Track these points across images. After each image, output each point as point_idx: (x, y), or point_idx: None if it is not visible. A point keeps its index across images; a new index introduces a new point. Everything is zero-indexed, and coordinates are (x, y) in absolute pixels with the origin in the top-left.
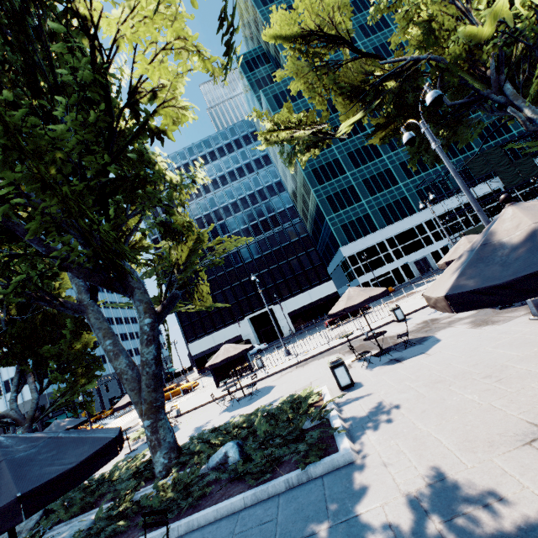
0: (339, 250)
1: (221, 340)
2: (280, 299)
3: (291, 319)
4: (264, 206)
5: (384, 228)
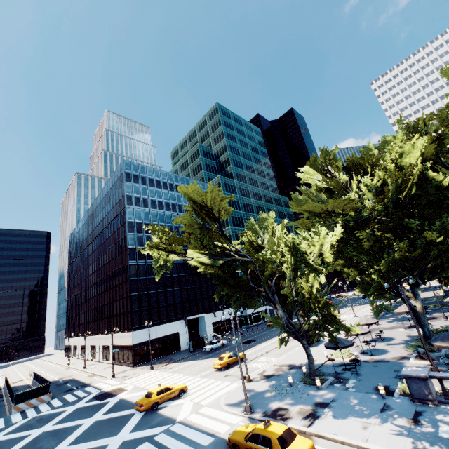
0: None
1: (162, 334)
2: (209, 310)
3: (213, 327)
4: None
5: None
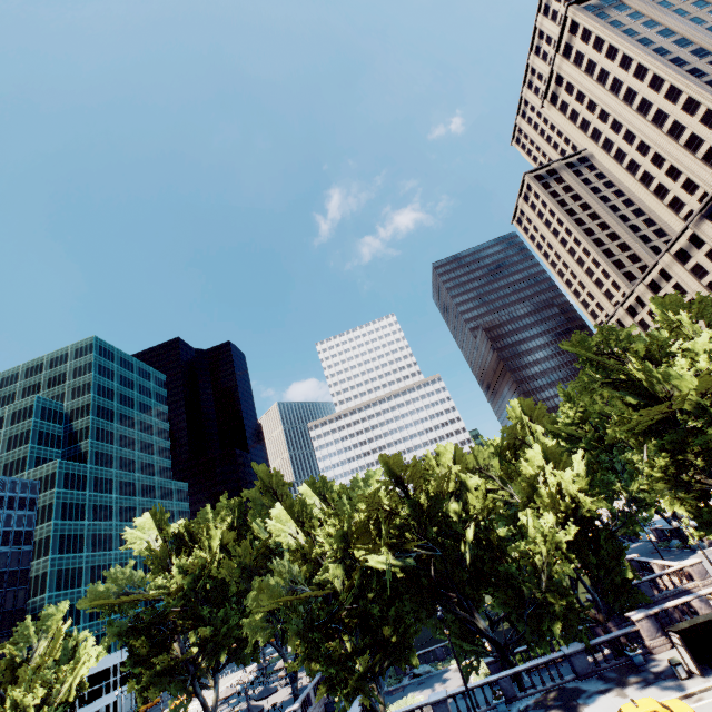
0: None
1: None
2: None
3: None
4: None
5: None
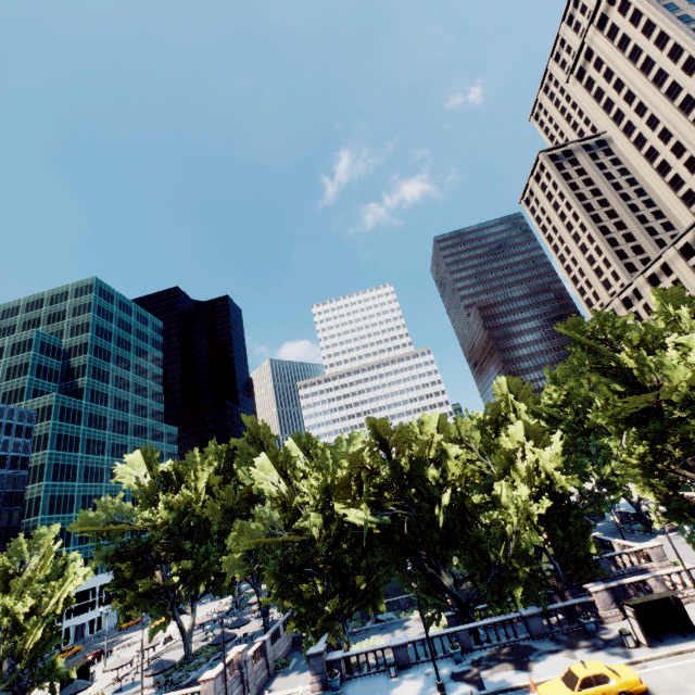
0: None
1: None
2: None
3: None
4: None
5: None
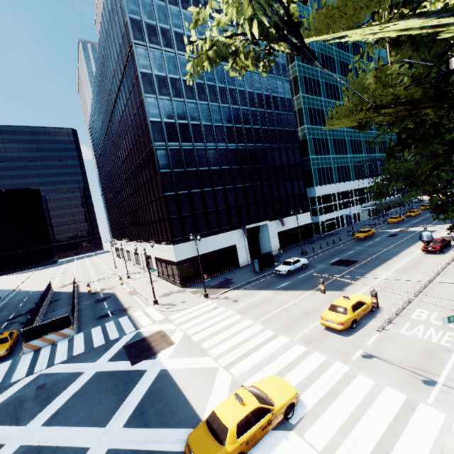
0: (310, 188)
1: (215, 248)
2: (273, 217)
3: (279, 238)
4: (275, 116)
5: (338, 183)
